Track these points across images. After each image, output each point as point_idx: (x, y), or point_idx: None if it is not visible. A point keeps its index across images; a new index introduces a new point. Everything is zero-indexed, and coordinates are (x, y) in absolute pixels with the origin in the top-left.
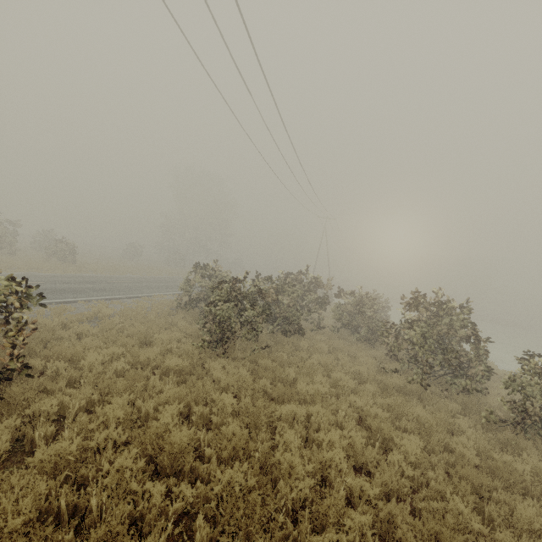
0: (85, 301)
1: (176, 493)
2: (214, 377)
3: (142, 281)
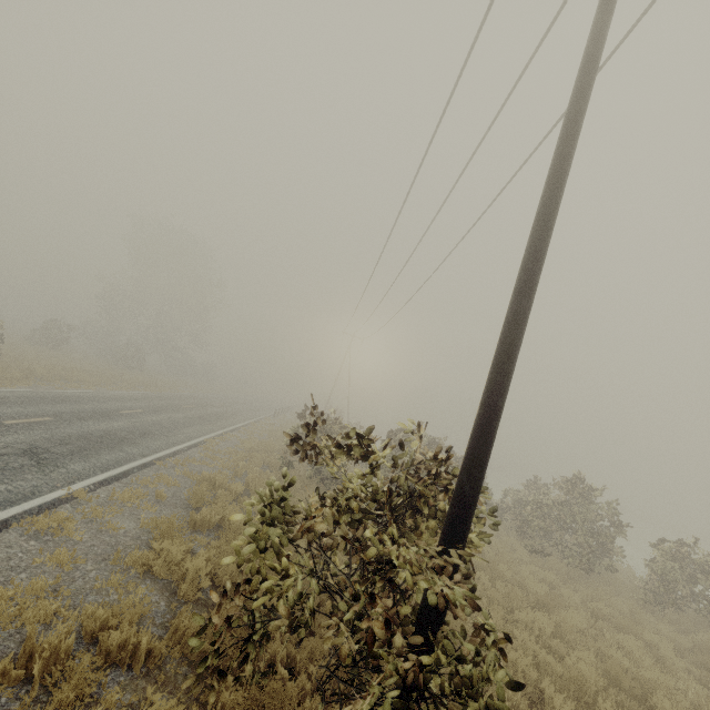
0: (159, 460)
1: None
2: None
3: (153, 409)
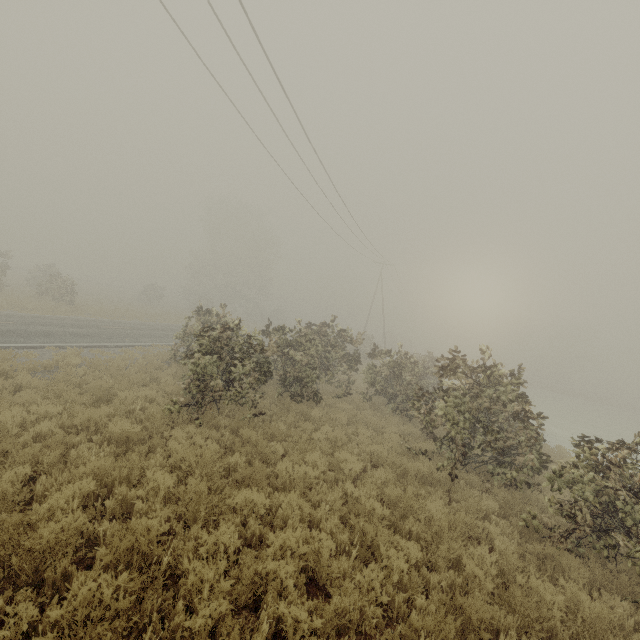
0: (57, 347)
1: (13, 613)
2: (171, 449)
3: (146, 328)
